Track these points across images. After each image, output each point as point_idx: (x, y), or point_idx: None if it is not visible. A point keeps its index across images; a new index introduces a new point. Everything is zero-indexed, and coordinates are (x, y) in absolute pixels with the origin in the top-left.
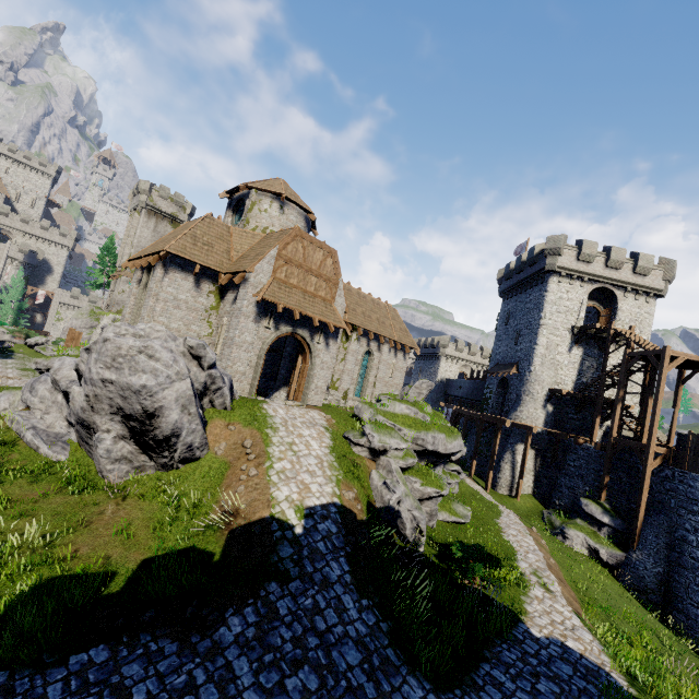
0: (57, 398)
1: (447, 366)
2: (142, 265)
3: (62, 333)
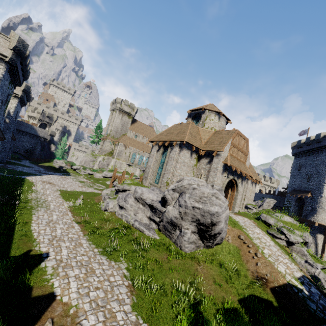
0: (139, 206)
1: None
2: (165, 145)
3: (80, 163)
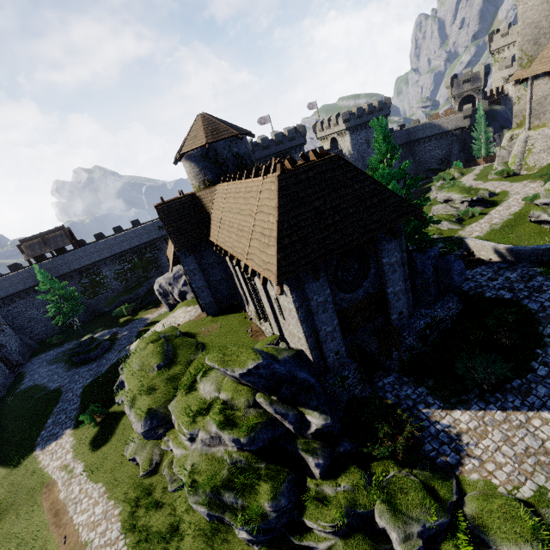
0: None
1: None
2: None
3: None
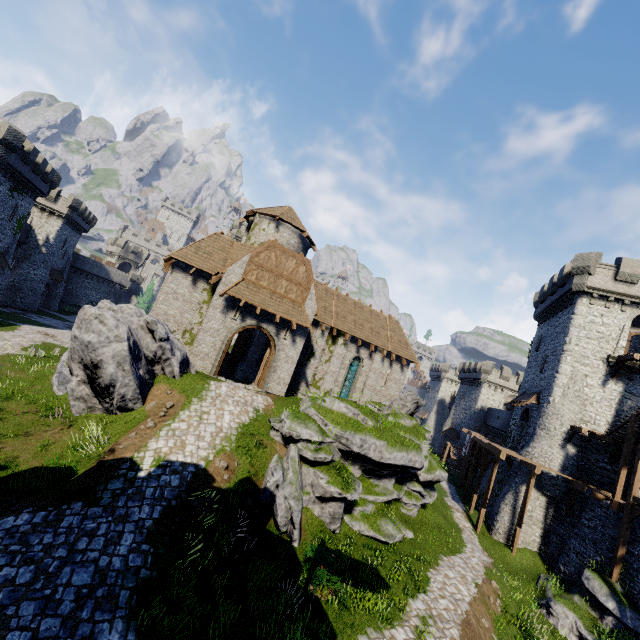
0: None
1: (489, 393)
2: (164, 268)
3: None
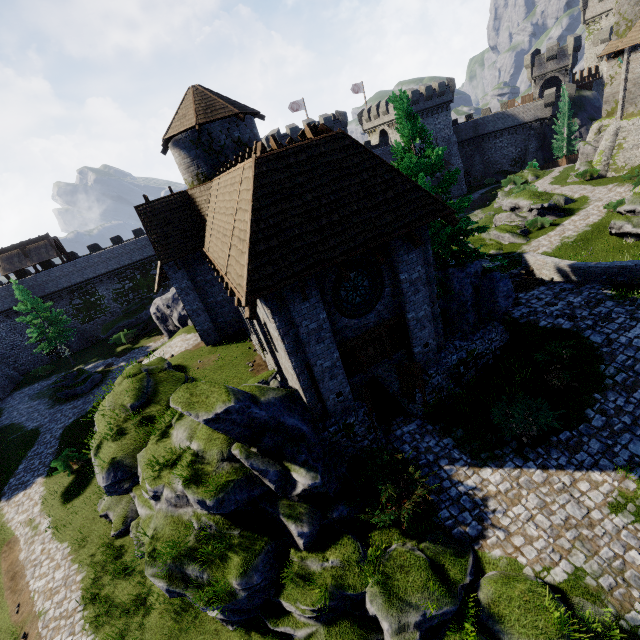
0: None
1: None
2: None
3: None
